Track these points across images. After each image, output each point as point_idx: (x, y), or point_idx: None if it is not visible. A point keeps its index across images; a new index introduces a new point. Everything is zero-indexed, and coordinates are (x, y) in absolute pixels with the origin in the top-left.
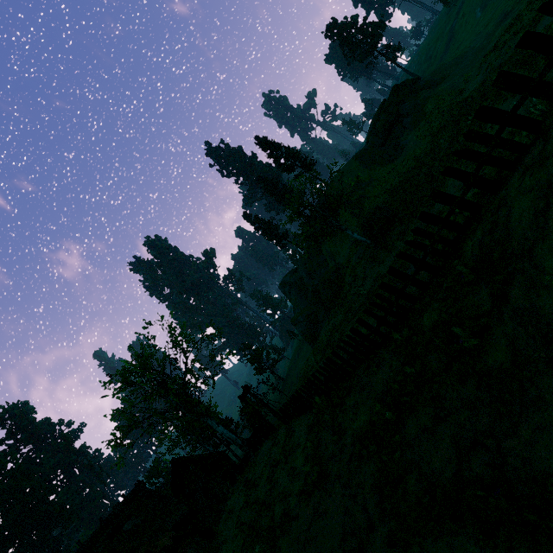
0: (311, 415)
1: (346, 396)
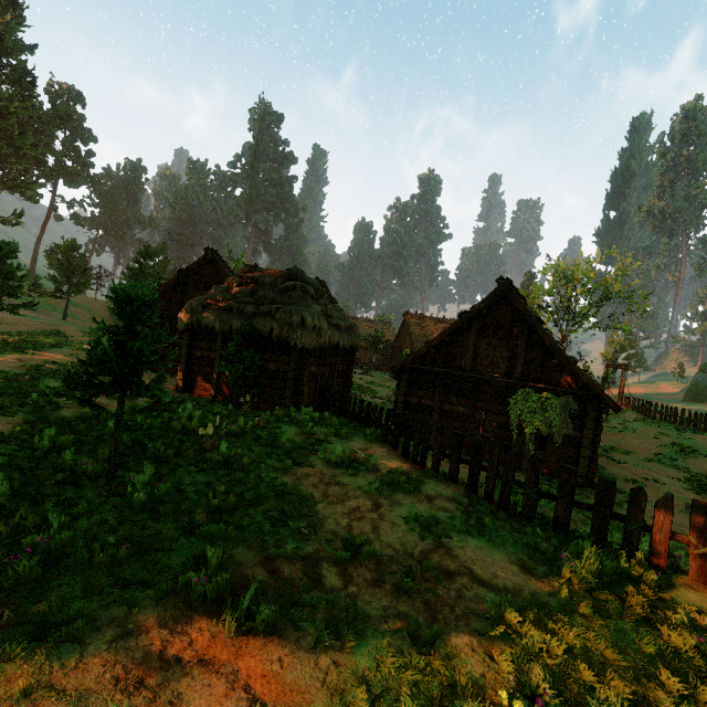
0: (646, 419)
1: (689, 432)
